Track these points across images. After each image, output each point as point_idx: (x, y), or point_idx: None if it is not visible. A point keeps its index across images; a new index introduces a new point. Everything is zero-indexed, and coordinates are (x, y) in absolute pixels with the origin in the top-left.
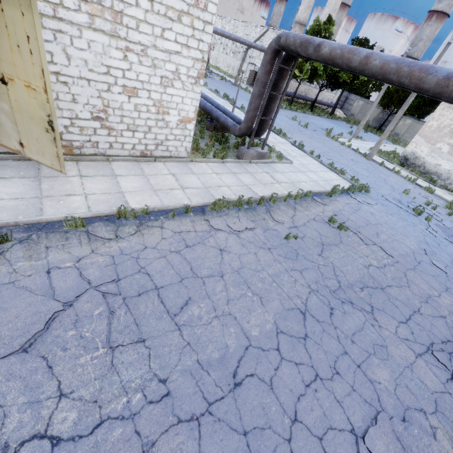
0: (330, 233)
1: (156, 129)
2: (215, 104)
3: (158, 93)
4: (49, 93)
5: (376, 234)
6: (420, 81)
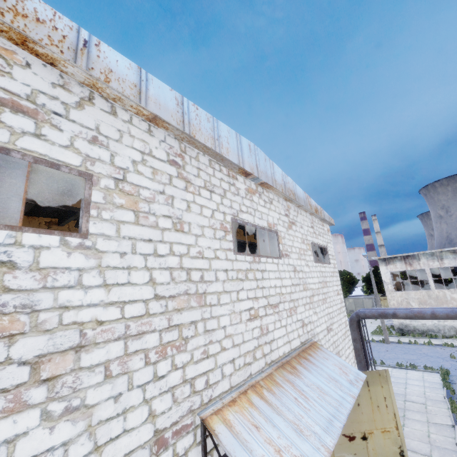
0: None
1: None
2: None
3: None
4: (399, 428)
5: None
6: None
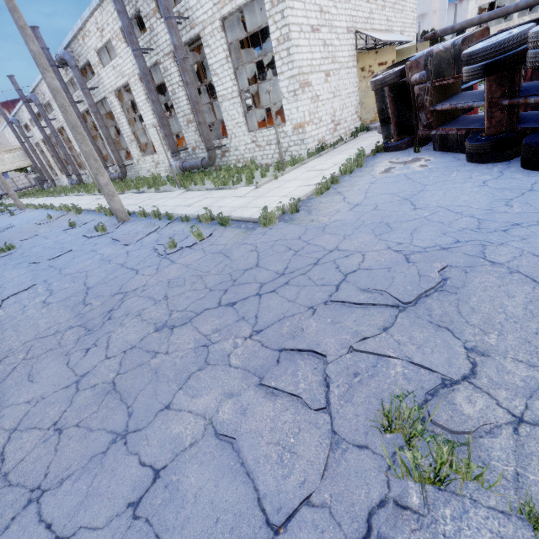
0: None
1: None
2: None
3: None
4: None
5: None
6: (507, 11)
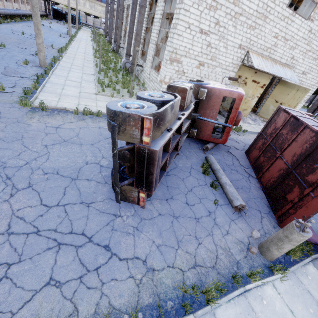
0: None
1: None
2: None
3: None
4: (295, 107)
5: None
6: None
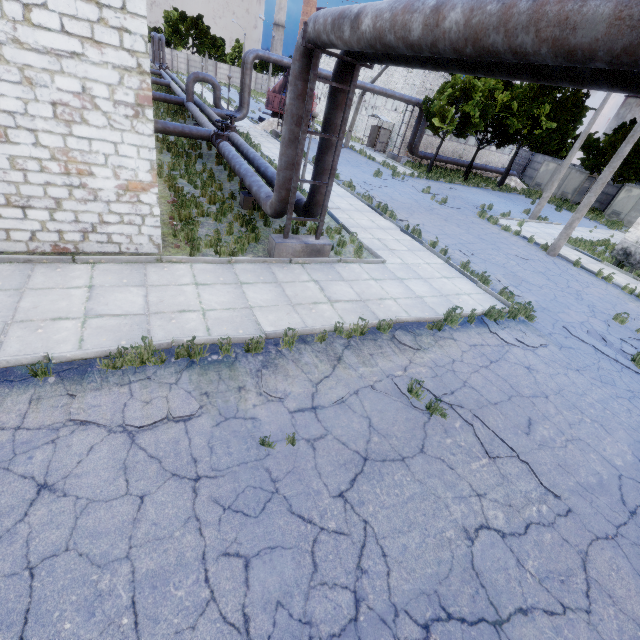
0: (399, 425)
1: (74, 204)
2: (263, 167)
3: (57, 136)
4: None
5: (525, 424)
6: (565, 25)
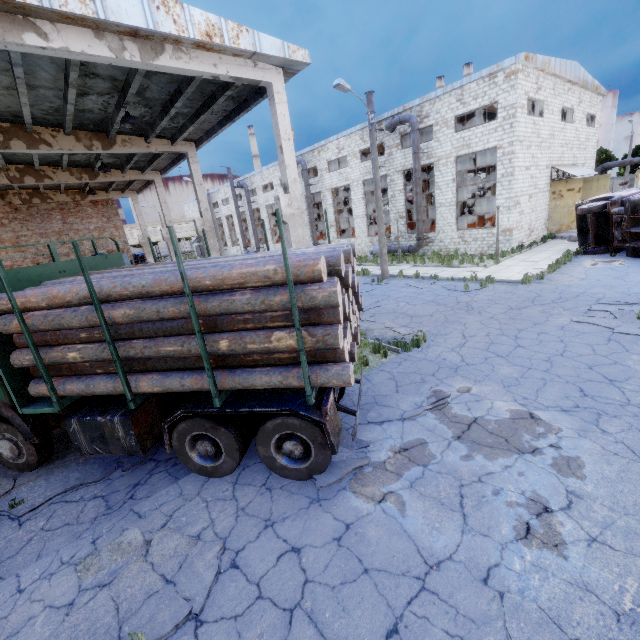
0: None
1: None
2: None
3: None
4: None
5: None
6: None
